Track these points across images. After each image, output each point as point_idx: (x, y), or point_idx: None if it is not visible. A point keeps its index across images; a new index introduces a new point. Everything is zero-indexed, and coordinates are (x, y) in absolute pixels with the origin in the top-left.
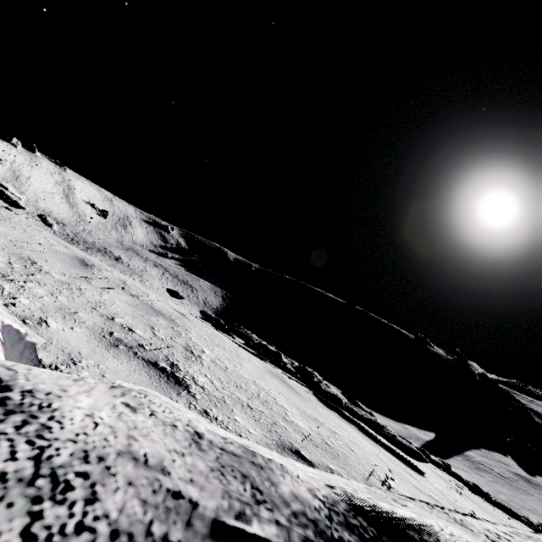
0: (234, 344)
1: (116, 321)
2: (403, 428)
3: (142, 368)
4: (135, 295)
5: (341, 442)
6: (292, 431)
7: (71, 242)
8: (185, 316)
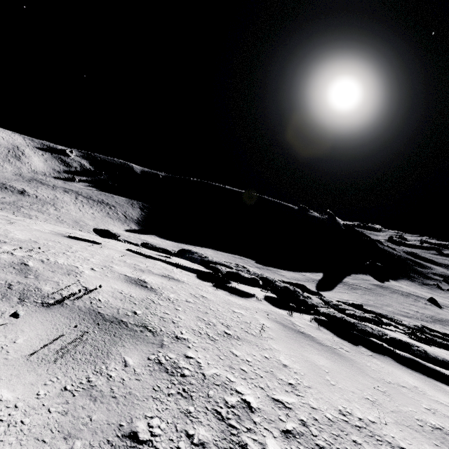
0: (214, 293)
1: None
2: (302, 276)
3: None
4: (51, 296)
5: None
6: None
7: None
8: (146, 284)
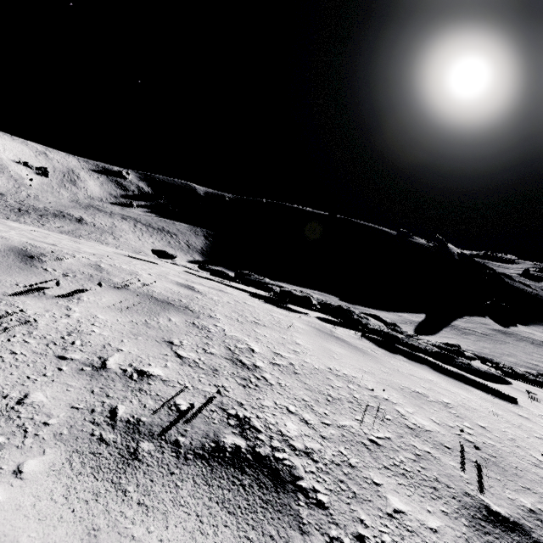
0: (260, 304)
1: (111, 367)
2: (398, 317)
3: (208, 495)
4: (120, 284)
5: (466, 420)
6: (438, 454)
7: (19, 213)
8: (194, 288)
